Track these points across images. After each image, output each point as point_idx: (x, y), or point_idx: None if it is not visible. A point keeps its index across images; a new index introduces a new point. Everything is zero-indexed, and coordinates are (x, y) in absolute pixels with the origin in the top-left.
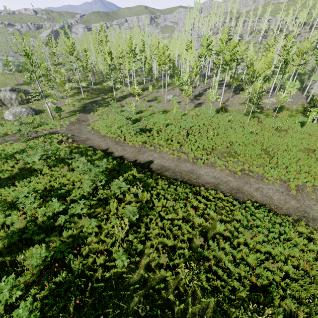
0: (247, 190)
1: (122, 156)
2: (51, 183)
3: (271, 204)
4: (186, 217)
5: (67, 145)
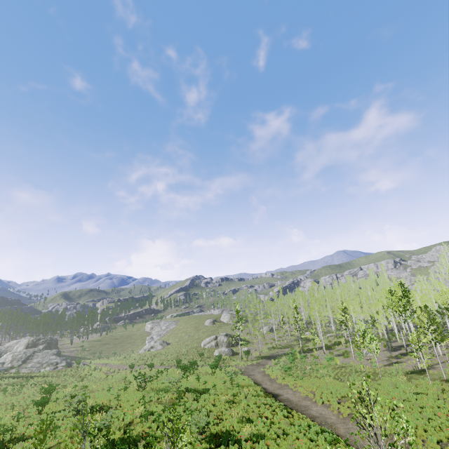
0: (337, 426)
1: (265, 387)
2: (212, 380)
3: (344, 437)
4: (263, 412)
5: (233, 369)
